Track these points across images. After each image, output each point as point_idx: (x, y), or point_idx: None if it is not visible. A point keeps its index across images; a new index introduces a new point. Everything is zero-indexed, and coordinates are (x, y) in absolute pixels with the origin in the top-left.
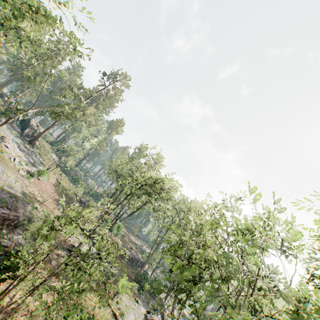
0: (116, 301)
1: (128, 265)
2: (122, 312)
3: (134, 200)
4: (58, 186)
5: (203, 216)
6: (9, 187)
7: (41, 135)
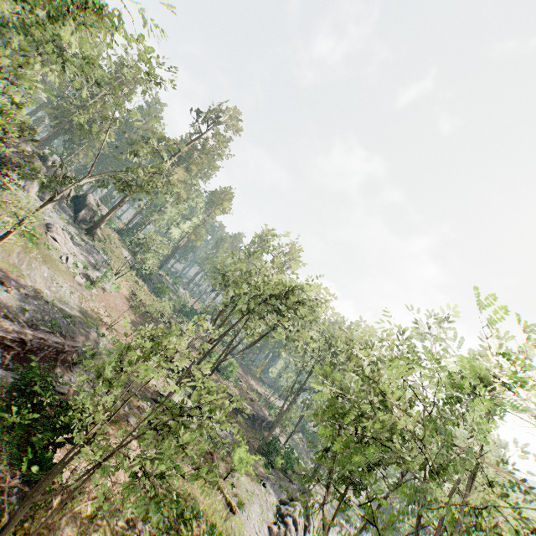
0: (231, 484)
1: (248, 427)
2: (241, 502)
3: (254, 322)
4: (133, 300)
5: (375, 350)
6: (62, 303)
7: (104, 220)
